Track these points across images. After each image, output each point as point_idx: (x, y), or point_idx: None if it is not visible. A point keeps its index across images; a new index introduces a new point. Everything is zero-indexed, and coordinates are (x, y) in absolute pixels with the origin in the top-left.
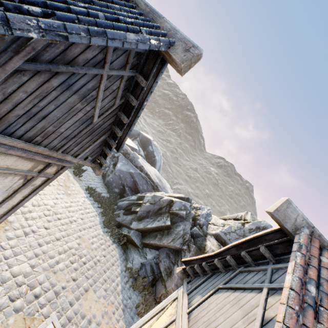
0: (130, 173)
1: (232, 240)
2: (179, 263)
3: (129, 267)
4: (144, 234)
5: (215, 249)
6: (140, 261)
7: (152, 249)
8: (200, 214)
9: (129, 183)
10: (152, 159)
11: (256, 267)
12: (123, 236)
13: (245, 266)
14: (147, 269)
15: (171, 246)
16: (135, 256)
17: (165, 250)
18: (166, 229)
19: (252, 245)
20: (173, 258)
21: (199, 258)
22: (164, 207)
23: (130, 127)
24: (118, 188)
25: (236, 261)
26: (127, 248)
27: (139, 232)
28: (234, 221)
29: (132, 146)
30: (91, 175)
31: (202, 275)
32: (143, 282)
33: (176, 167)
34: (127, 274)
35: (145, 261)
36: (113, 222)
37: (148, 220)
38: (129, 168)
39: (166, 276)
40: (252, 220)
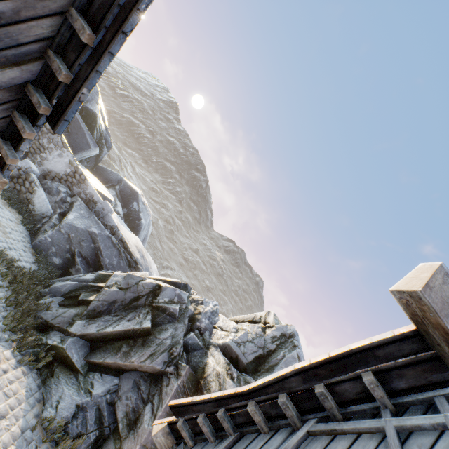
0: (91, 233)
1: (248, 355)
2: (156, 399)
3: (47, 417)
4: (96, 346)
5: (221, 370)
6: (76, 402)
7: (107, 374)
8: (202, 311)
9: (86, 251)
10: (135, 222)
11: (351, 423)
12: (47, 349)
13: (319, 419)
14: (88, 417)
15: (147, 368)
16: (67, 391)
17: (133, 375)
18: (142, 335)
19: (343, 369)
20: (147, 390)
21: (211, 399)
22: (143, 296)
23: (97, 60)
24: (60, 258)
25: (298, 405)
26: (52, 375)
27: (86, 341)
28: (250, 324)
29: (104, 194)
30: (3, 224)
31: (212, 439)
32: (74, 447)
33: (170, 244)
34: (38, 435)
35: (88, 400)
36: (31, 320)
37: (110, 318)
38: (90, 225)
39: (127, 428)
40: (276, 323)
